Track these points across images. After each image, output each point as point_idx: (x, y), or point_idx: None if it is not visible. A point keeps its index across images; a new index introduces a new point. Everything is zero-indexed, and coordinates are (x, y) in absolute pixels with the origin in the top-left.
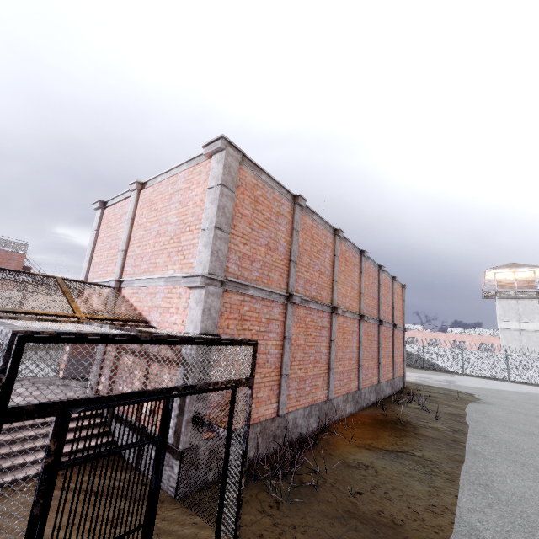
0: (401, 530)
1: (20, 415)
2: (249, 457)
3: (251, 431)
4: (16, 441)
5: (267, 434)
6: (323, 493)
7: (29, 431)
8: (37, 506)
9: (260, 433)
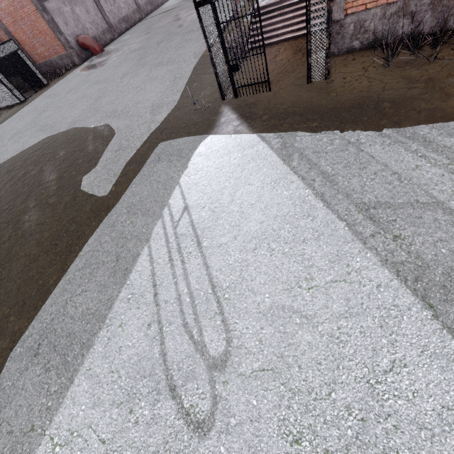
0: (452, 98)
1: (200, 5)
2: (407, 32)
3: (413, 4)
4: (284, 21)
5: (444, 6)
6: (435, 65)
7: (289, 15)
8: (220, 38)
9: (430, 6)
